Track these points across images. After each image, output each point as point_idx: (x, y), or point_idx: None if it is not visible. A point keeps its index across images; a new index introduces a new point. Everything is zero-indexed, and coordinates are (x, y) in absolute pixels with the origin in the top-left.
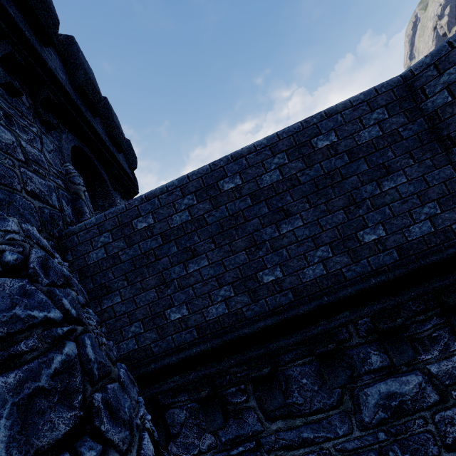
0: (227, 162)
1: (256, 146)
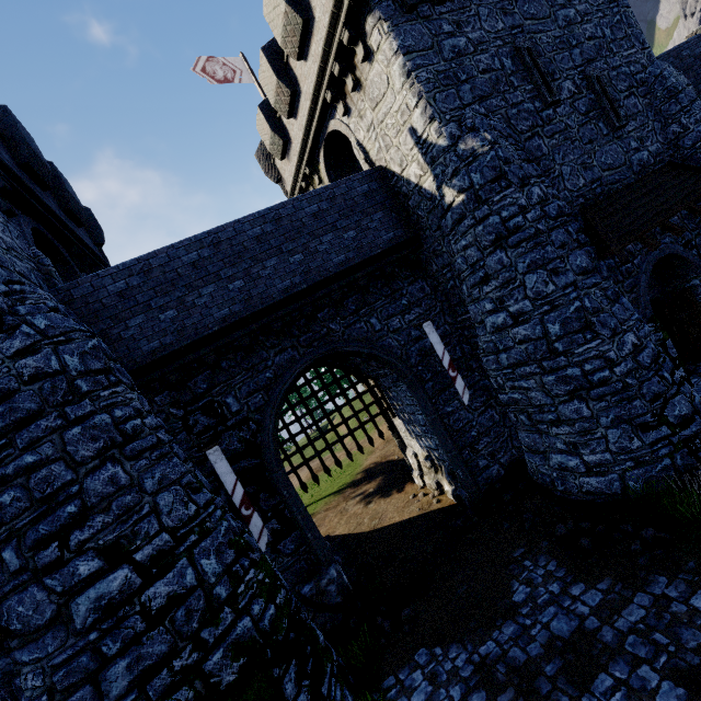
0: (658, 59)
1: (668, 52)
